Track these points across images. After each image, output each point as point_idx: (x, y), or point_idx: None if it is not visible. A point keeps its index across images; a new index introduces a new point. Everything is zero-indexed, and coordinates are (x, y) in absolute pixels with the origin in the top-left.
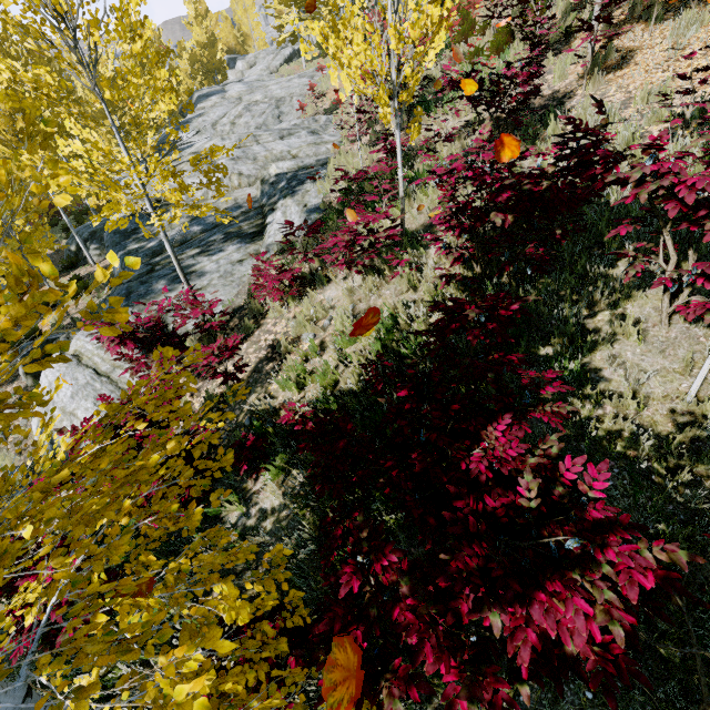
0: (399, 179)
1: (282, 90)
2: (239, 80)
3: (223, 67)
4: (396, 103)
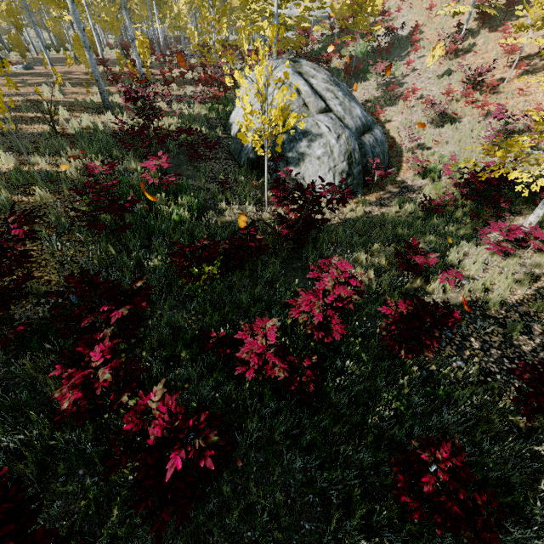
0: None
1: None
2: None
3: None
4: None
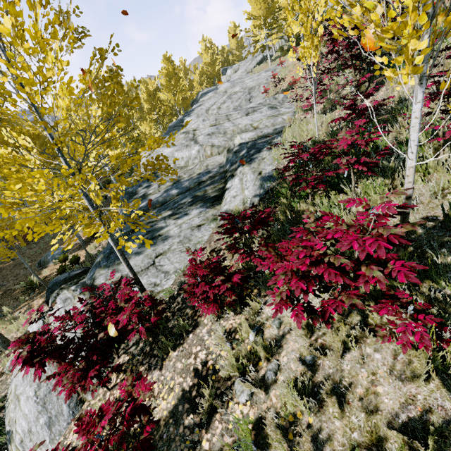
0: (408, 169)
1: (253, 82)
2: (227, 81)
3: (219, 75)
4: (427, 34)
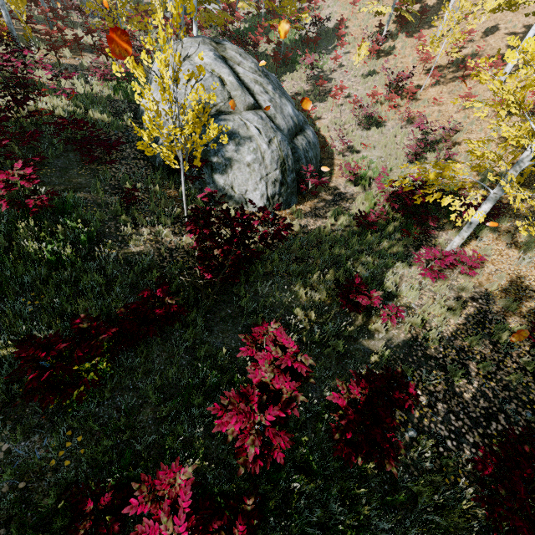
0: None
1: None
2: None
3: None
4: None
